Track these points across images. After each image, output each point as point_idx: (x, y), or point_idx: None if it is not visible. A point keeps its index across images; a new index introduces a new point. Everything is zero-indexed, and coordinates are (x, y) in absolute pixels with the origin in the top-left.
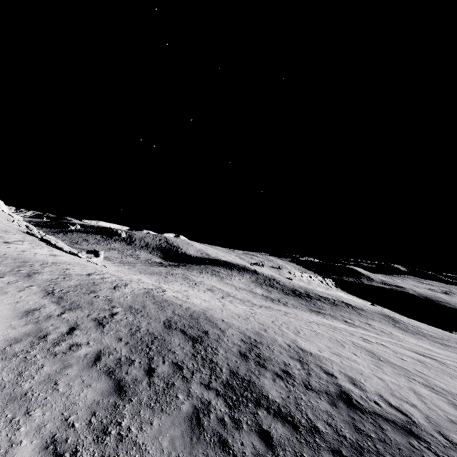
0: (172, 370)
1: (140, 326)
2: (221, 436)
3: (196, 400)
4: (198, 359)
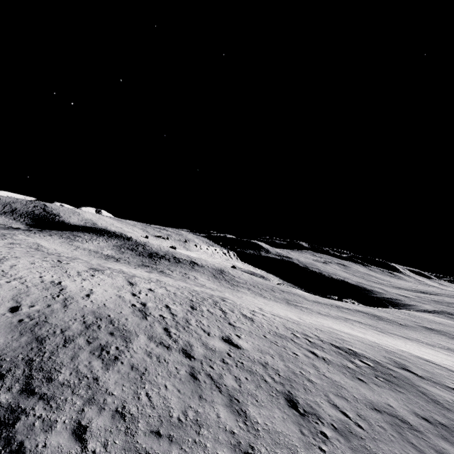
0: None
1: None
2: None
3: None
4: None
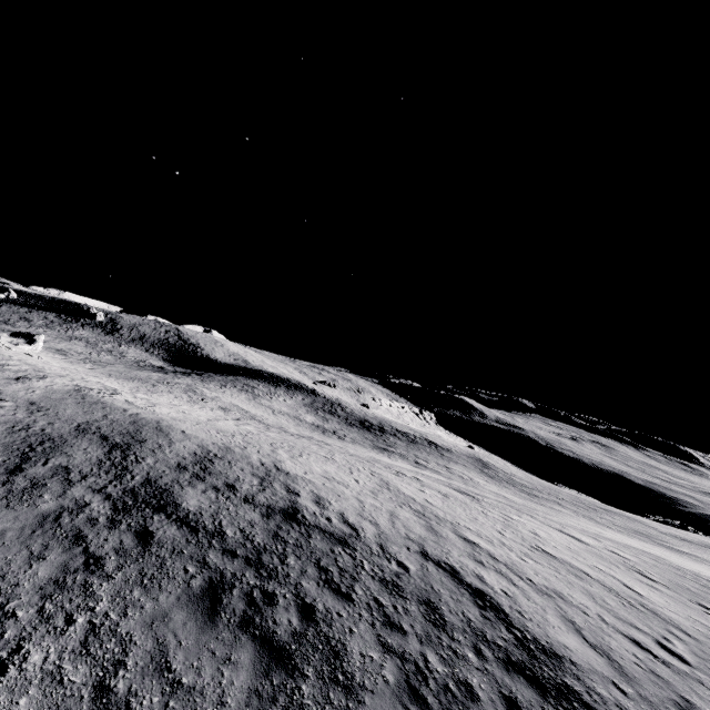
0: (53, 473)
1: (32, 425)
2: (80, 532)
3: (70, 501)
4: (105, 465)
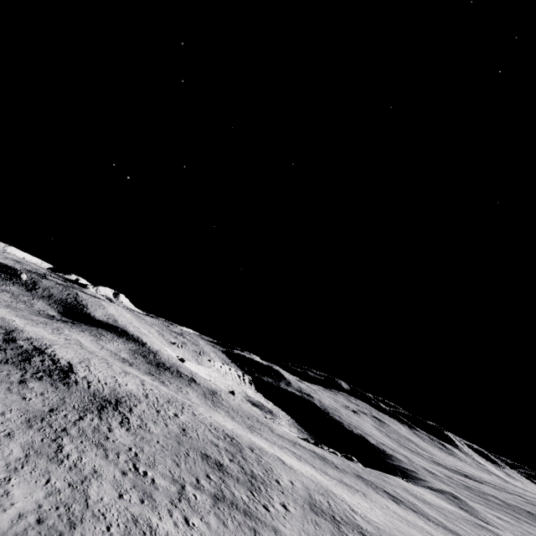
0: None
1: None
2: None
3: None
4: (5, 333)
